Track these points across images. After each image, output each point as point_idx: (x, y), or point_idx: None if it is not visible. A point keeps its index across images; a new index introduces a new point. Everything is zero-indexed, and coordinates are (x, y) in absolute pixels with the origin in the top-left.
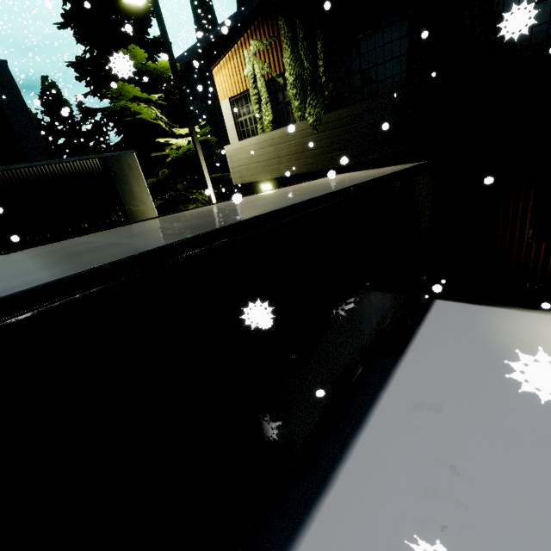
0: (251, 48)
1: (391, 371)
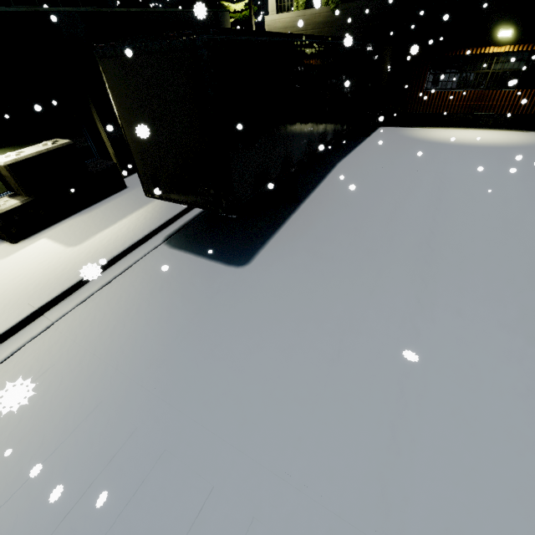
0: None
1: (364, 139)
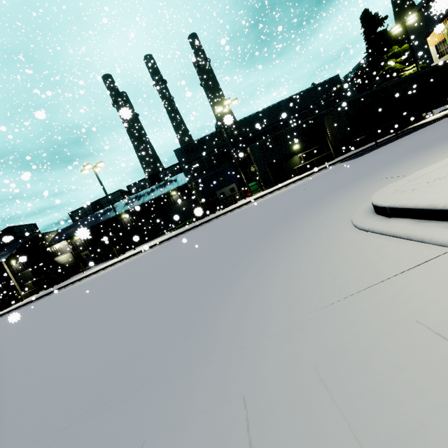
0: (447, 24)
1: None
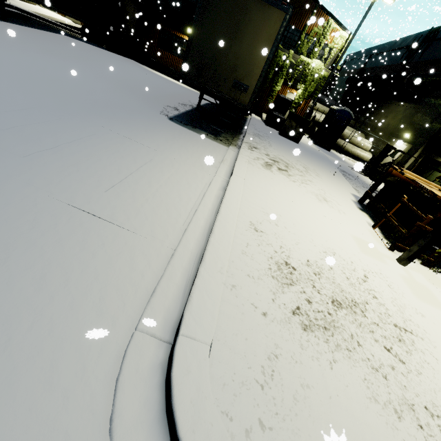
0: None
1: (108, 51)
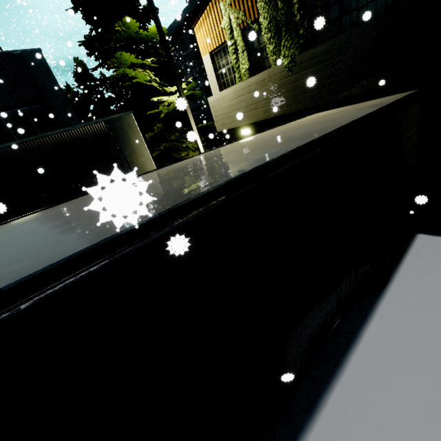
0: None
1: (369, 312)
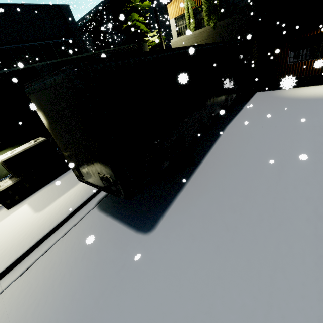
0: None
1: (245, 104)
